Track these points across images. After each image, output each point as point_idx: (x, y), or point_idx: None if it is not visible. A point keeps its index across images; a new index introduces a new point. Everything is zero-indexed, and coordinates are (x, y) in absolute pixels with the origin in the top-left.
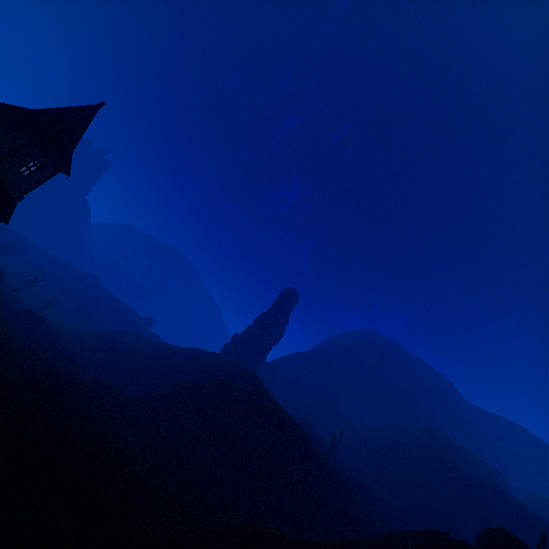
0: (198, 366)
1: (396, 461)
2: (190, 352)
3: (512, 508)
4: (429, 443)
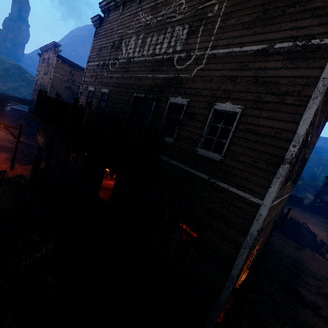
0: None
1: None
2: None
3: None
4: None
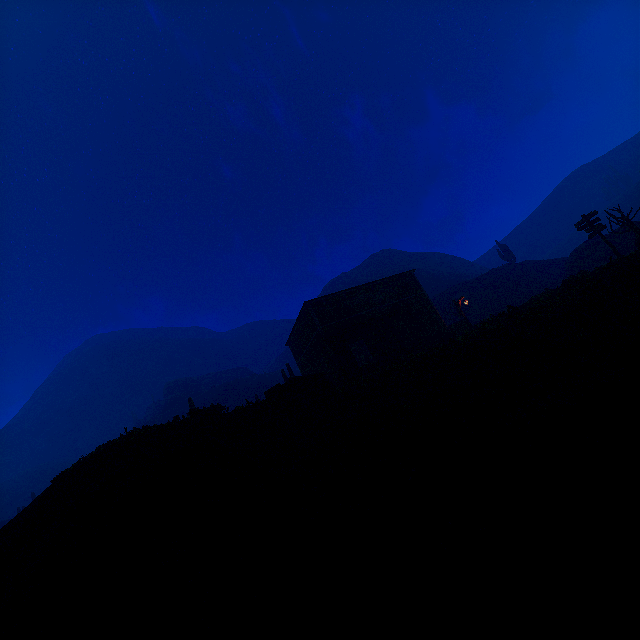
0: None
1: None
2: None
3: (243, 387)
4: (171, 400)
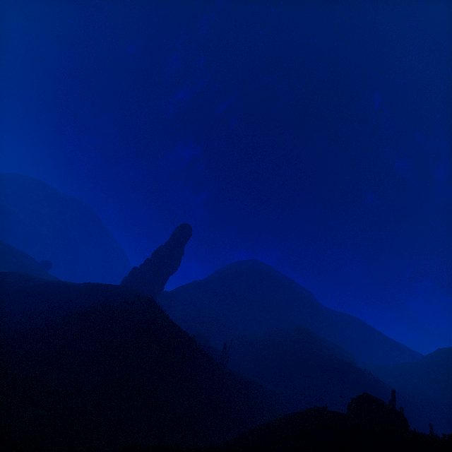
0: (92, 298)
1: (277, 357)
2: (85, 286)
3: (360, 376)
4: (300, 339)
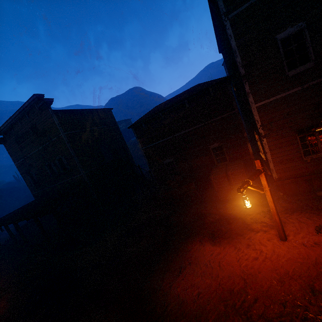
0: None
1: None
2: None
3: None
4: None
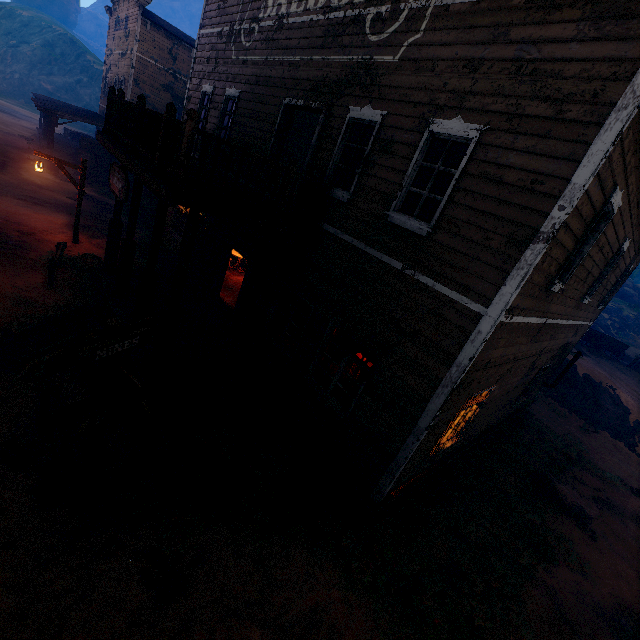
0: (1, 30)
1: None
2: None
3: None
4: None
